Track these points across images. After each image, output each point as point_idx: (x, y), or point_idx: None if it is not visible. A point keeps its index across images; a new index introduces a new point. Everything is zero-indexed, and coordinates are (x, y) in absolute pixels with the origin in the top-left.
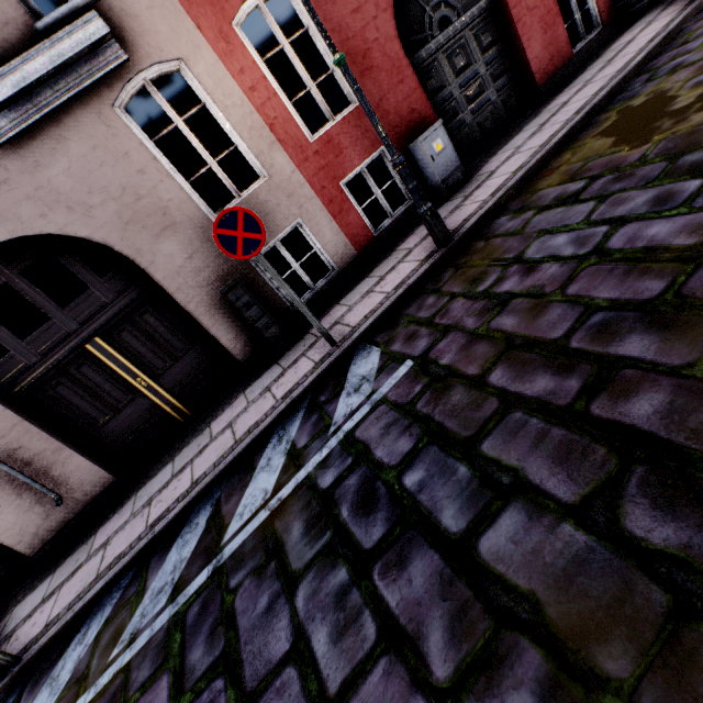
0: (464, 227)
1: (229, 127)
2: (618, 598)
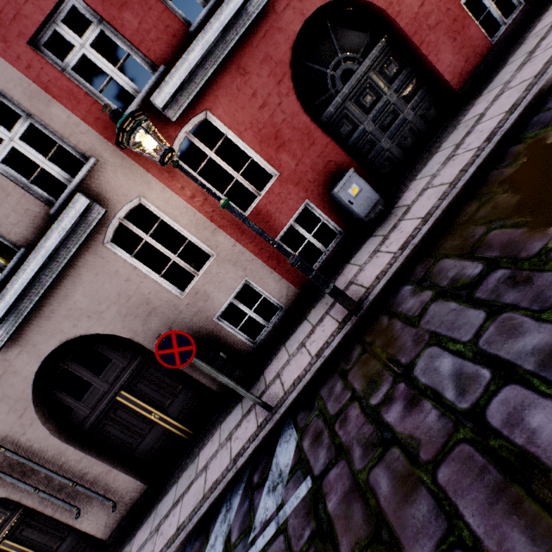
0: (372, 292)
1: (181, 229)
2: None
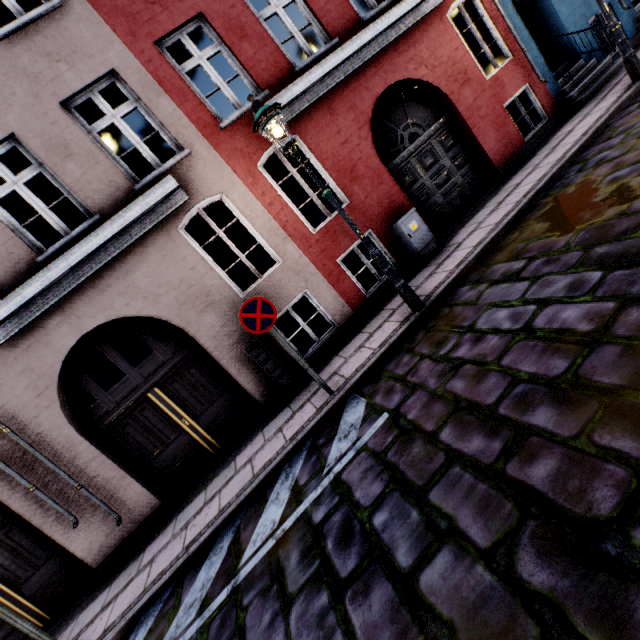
0: (433, 295)
1: (254, 231)
2: (506, 627)
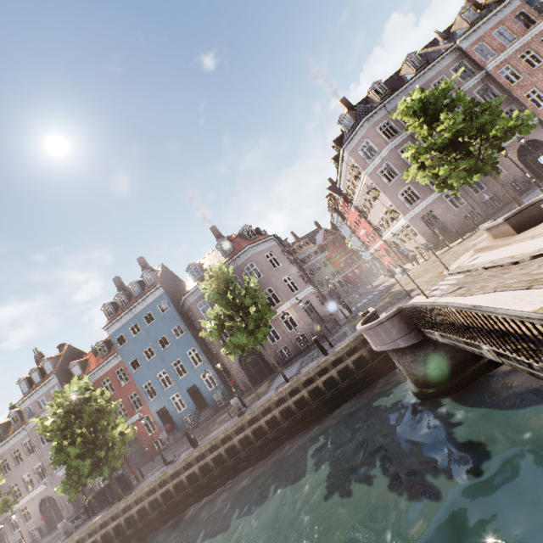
0: None
1: None
2: None
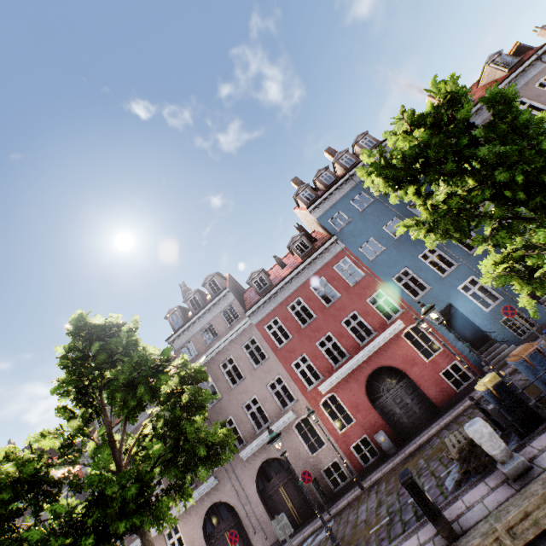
0: (369, 484)
1: (317, 430)
2: None
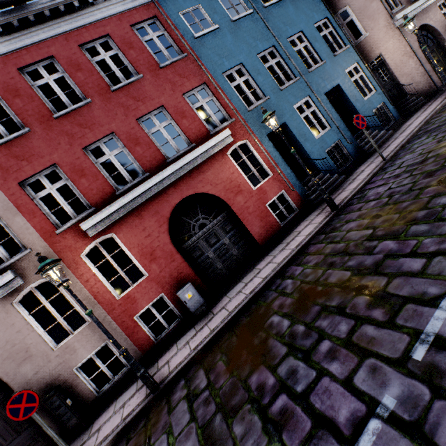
0: (168, 378)
1: (72, 300)
2: None
